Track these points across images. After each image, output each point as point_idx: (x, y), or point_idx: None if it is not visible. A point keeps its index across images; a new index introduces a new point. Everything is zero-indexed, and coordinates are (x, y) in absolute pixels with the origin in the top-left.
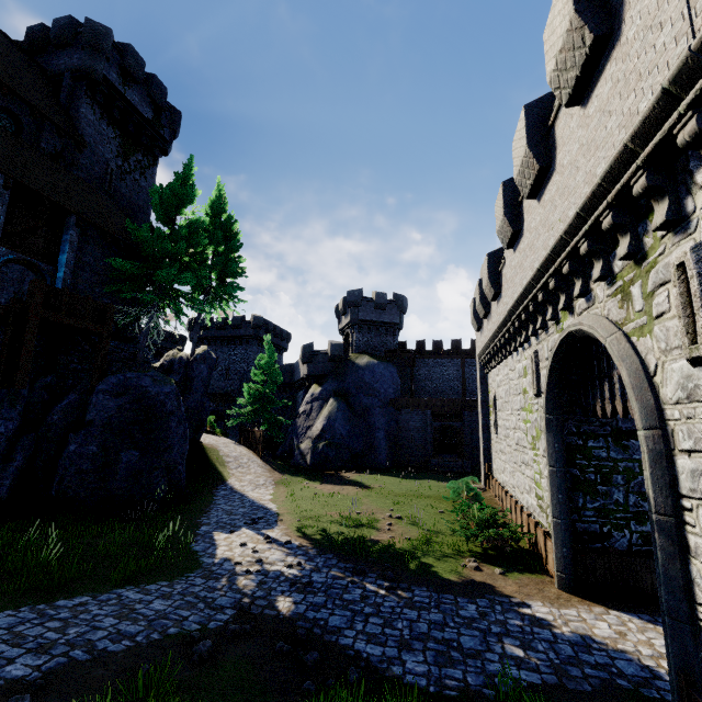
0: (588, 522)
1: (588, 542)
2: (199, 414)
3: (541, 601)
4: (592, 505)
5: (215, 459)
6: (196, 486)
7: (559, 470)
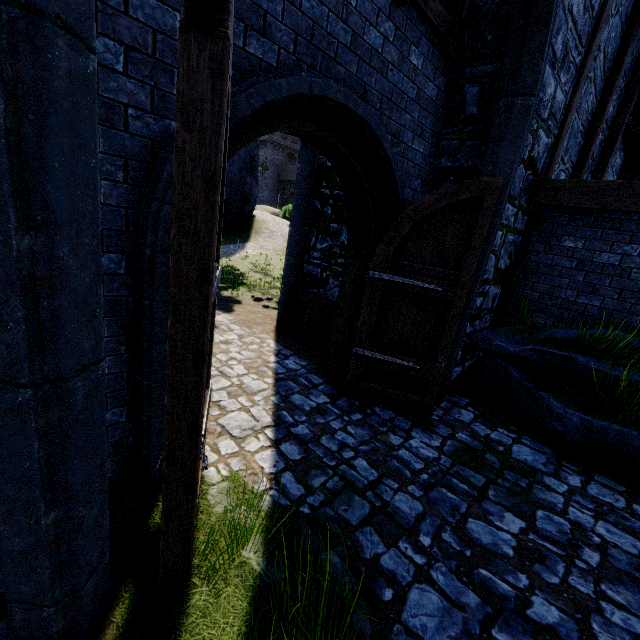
0: (313, 265)
1: (308, 286)
2: (241, 187)
3: (236, 318)
4: (321, 245)
5: (256, 228)
6: (226, 241)
7: (296, 197)
